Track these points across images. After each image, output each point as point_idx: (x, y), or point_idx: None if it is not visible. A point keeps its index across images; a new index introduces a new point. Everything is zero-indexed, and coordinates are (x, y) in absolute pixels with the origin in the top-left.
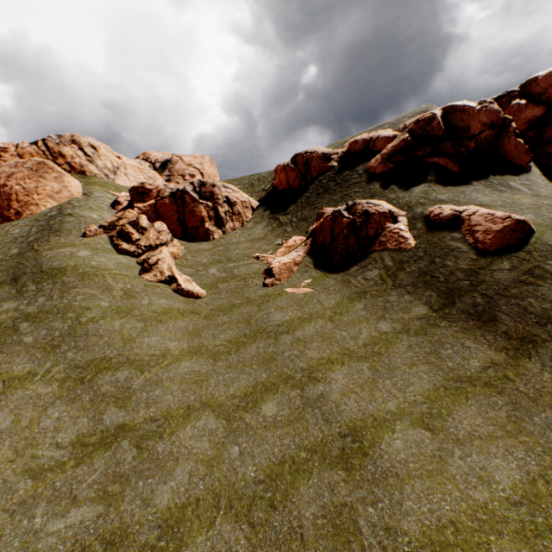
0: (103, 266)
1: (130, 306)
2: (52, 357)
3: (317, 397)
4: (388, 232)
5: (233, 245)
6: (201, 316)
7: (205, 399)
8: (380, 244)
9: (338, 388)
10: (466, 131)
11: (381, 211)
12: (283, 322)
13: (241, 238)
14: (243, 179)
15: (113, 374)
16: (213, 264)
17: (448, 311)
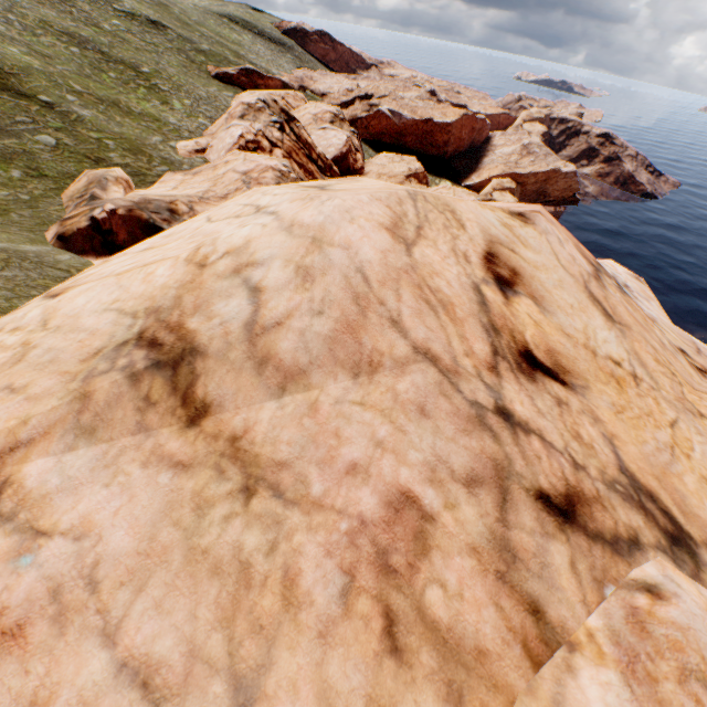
0: None
1: None
2: None
3: None
4: None
5: None
6: None
7: None
8: None
9: None
10: None
11: None
12: None
13: None
14: None
15: None
16: None
17: None
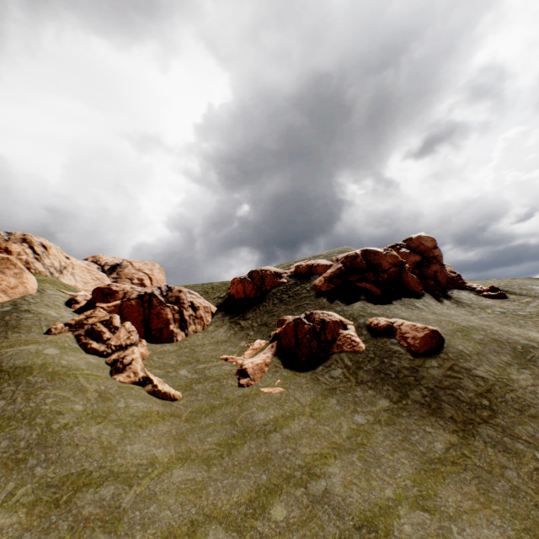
0: (74, 365)
1: (106, 409)
2: (15, 475)
3: (323, 492)
4: (342, 337)
5: (198, 347)
6: (182, 419)
7: (208, 511)
8: (338, 347)
9: (339, 481)
10: (379, 266)
11: (334, 320)
12: (268, 420)
13: (205, 340)
14: (196, 287)
15: (96, 491)
16: (182, 365)
17: (405, 402)
